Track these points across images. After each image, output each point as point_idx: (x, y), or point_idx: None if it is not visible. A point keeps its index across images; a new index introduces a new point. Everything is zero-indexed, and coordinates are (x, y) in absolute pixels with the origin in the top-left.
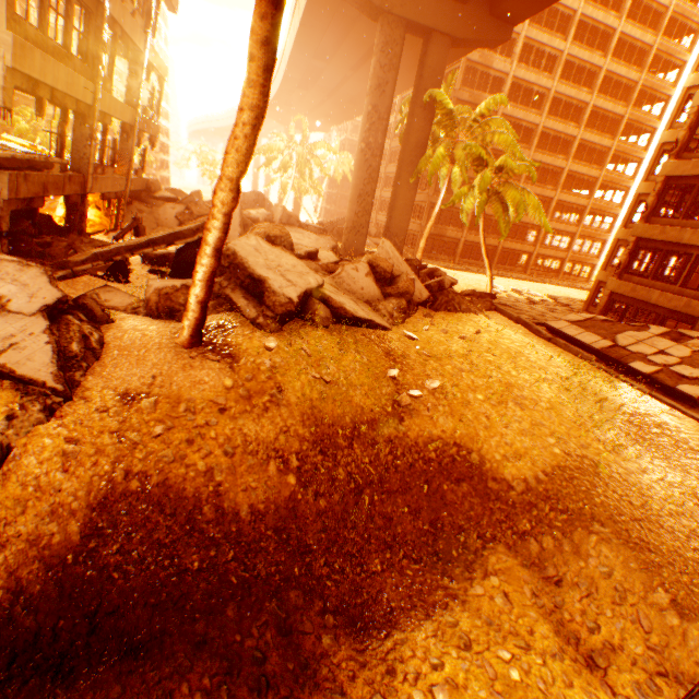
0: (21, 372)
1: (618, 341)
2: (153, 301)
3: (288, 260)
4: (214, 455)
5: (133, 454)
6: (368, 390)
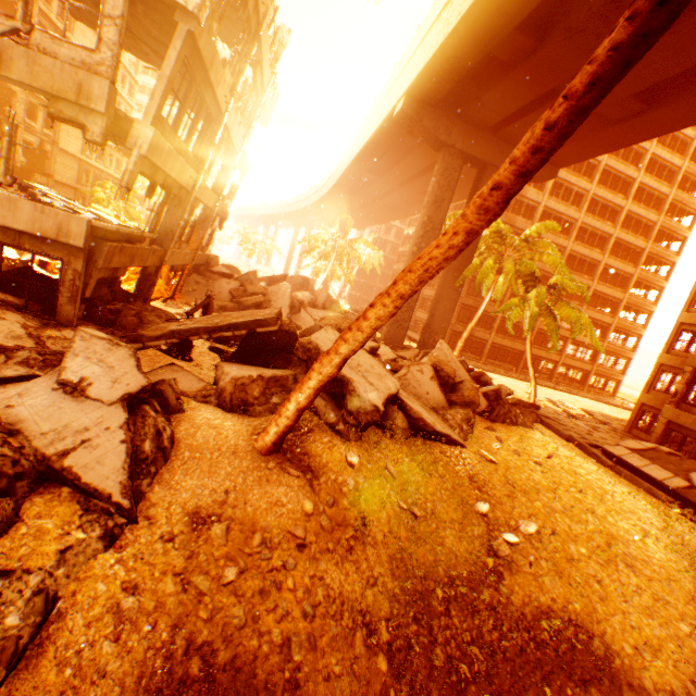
0: (86, 479)
1: (694, 481)
2: (228, 392)
3: (365, 358)
4: (291, 618)
5: (198, 612)
6: (459, 529)
